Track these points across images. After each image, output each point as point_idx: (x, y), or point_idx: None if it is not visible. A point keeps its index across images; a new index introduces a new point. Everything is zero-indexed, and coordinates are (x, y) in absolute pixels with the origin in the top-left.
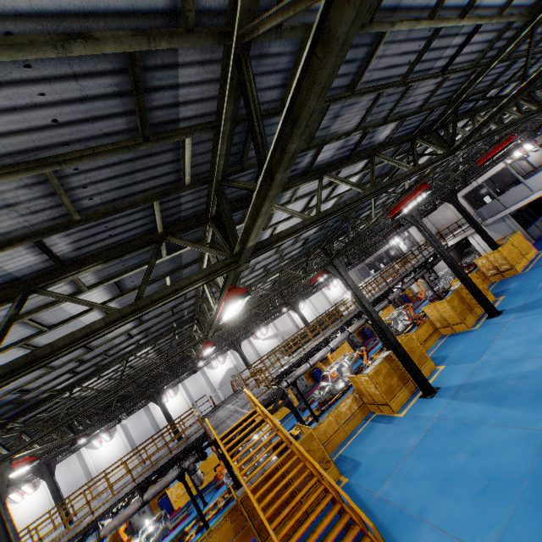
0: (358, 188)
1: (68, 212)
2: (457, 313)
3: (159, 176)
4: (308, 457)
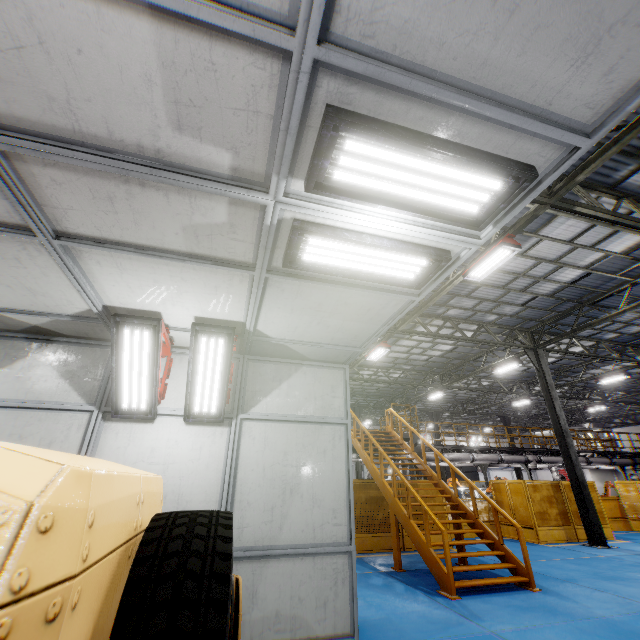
0: None
1: None
2: None
3: None
4: (454, 467)
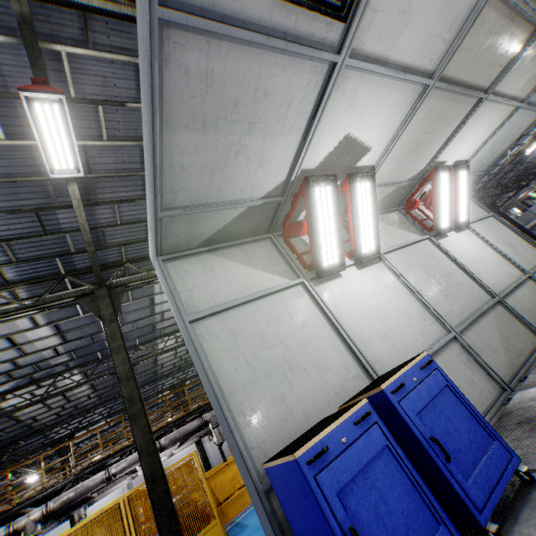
0: None
1: None
2: None
3: None
4: None
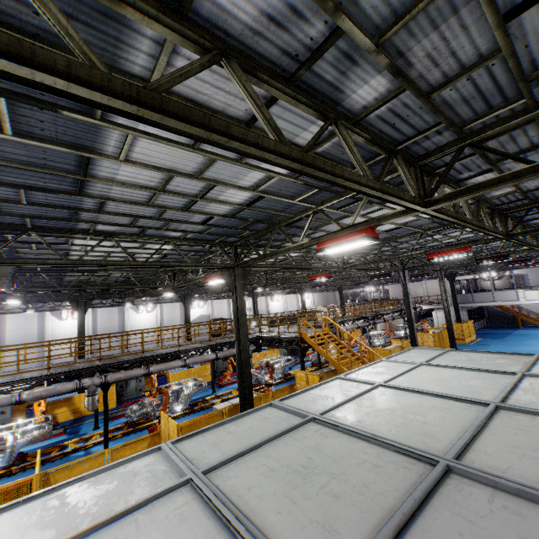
0: (521, 237)
1: (528, 190)
2: (435, 346)
3: None
4: None
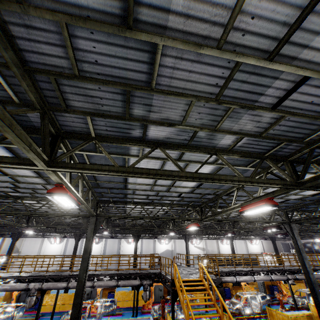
0: None
1: (261, 132)
2: None
3: (299, 133)
4: None
